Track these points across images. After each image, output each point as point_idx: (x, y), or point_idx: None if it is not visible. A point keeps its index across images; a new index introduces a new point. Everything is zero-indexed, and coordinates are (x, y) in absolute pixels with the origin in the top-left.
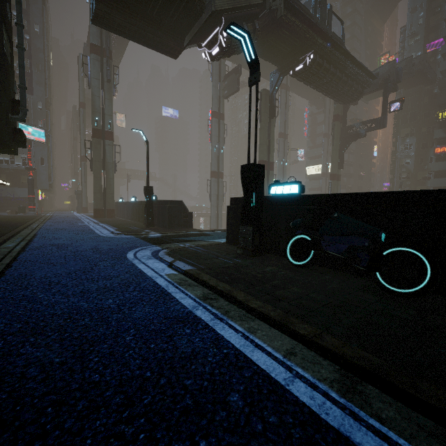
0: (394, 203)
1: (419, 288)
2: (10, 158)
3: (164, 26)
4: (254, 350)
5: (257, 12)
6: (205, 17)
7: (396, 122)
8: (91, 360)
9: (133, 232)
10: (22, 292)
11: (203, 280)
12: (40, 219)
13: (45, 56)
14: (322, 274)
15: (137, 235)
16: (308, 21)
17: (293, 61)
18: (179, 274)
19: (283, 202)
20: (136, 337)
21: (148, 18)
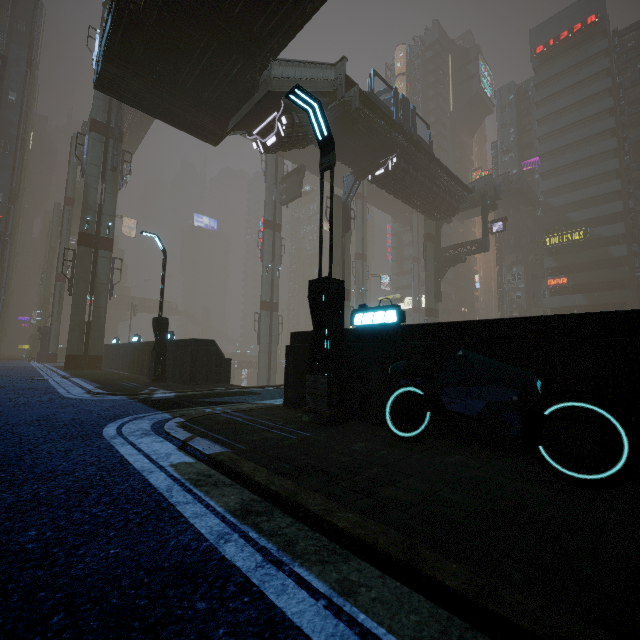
0: (544, 333)
1: (615, 472)
2: None
3: (201, 102)
4: None
5: (326, 101)
6: (258, 97)
7: (498, 247)
8: None
9: (127, 390)
10: None
11: (243, 473)
12: None
13: (20, 132)
14: (446, 452)
15: (133, 396)
16: (389, 119)
17: (371, 164)
18: (198, 462)
19: (374, 337)
20: None
21: (178, 90)
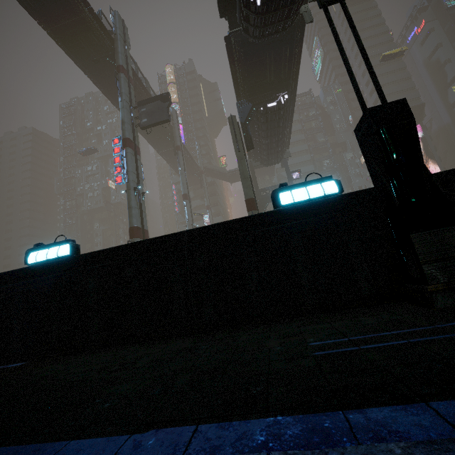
0: None
1: None
2: None
3: None
4: None
5: None
6: None
7: None
8: None
9: None
10: None
11: None
12: None
13: None
14: None
15: None
16: (299, 56)
17: (269, 94)
18: None
19: None
20: None
21: None
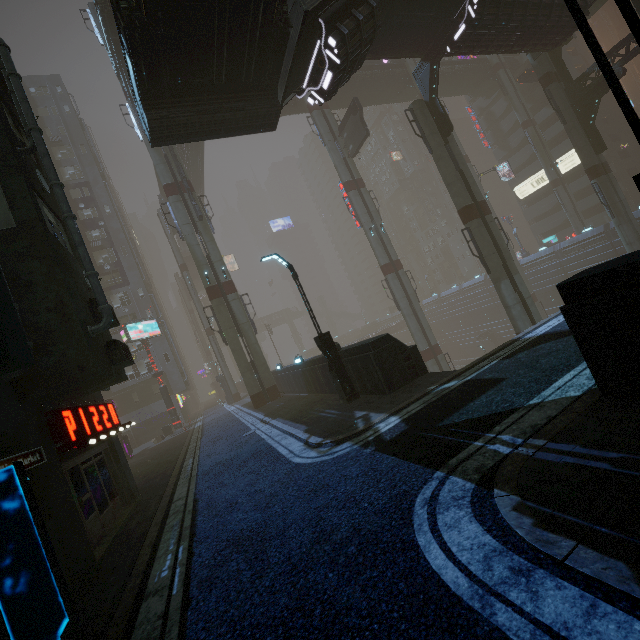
0: None
1: None
2: (133, 371)
3: (242, 90)
4: None
5: None
6: (295, 32)
7: None
8: None
9: (340, 429)
10: None
11: None
12: (191, 442)
13: (126, 234)
14: None
15: (359, 439)
16: None
17: (444, 29)
18: None
19: None
20: None
21: (217, 92)
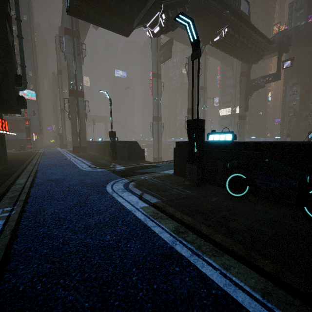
0: None
1: None
2: None
3: (119, 13)
4: (236, 290)
5: None
6: (149, 5)
7: (285, 75)
8: (113, 304)
9: (104, 165)
10: (42, 229)
11: (170, 213)
12: (36, 156)
13: (32, 37)
14: (255, 203)
15: (108, 169)
16: (224, 3)
17: (212, 34)
18: (149, 206)
19: (219, 146)
20: (140, 277)
21: (107, 8)
